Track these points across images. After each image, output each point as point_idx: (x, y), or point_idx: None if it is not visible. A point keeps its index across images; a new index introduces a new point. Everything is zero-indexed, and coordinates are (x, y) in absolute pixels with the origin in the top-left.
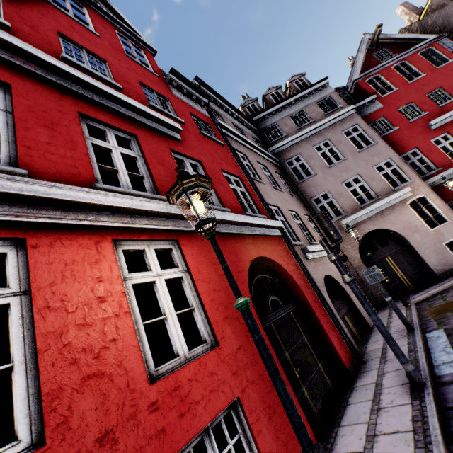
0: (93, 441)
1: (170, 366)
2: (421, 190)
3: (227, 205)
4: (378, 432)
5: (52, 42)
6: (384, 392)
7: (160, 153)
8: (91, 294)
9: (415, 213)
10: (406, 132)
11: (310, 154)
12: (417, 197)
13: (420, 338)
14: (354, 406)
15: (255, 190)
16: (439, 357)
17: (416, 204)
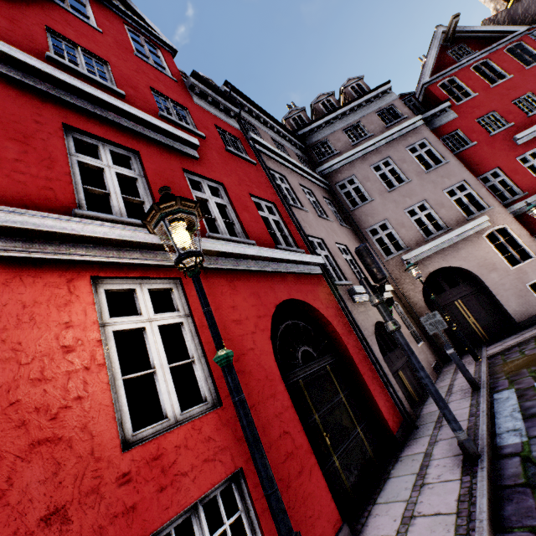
0: (36, 519)
1: (154, 429)
2: (501, 220)
3: (253, 237)
4: (416, 513)
5: (36, 39)
6: (432, 464)
7: (168, 173)
8: (55, 342)
9: (492, 247)
10: (486, 148)
11: (366, 176)
12: (497, 227)
13: (485, 400)
14: (396, 480)
15: (292, 218)
16: (504, 423)
17: (496, 237)
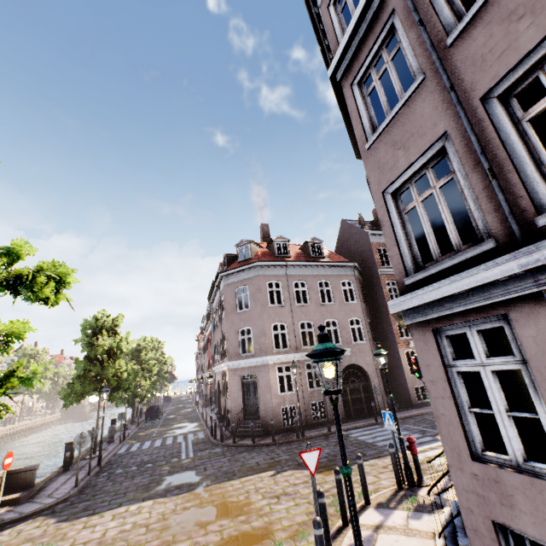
0: None
1: None
2: None
3: None
4: None
5: None
6: None
7: None
8: None
9: None
10: None
11: None
12: None
13: None
14: None
15: None
16: None
17: None
